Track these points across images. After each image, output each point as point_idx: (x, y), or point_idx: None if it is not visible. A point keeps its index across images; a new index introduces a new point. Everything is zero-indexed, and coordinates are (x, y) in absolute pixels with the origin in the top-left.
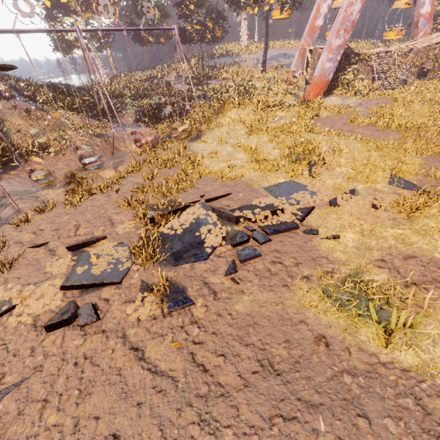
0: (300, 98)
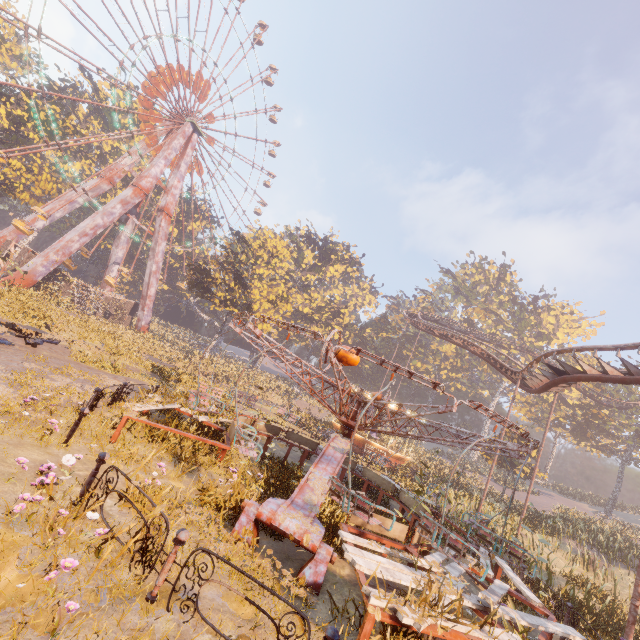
0: None
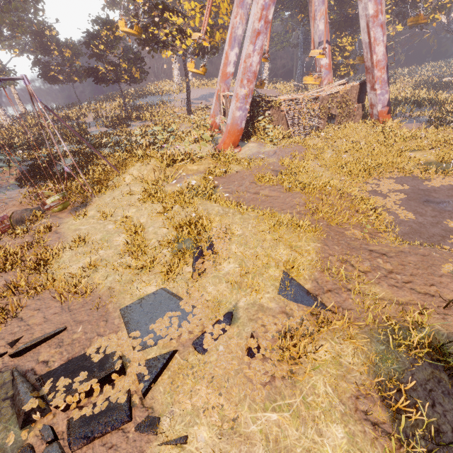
0: (218, 146)
